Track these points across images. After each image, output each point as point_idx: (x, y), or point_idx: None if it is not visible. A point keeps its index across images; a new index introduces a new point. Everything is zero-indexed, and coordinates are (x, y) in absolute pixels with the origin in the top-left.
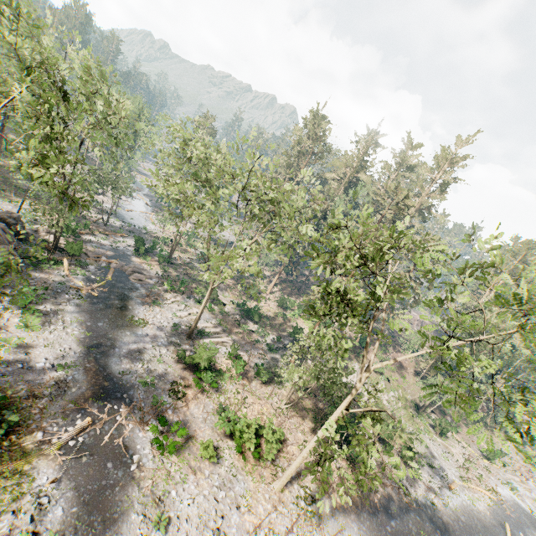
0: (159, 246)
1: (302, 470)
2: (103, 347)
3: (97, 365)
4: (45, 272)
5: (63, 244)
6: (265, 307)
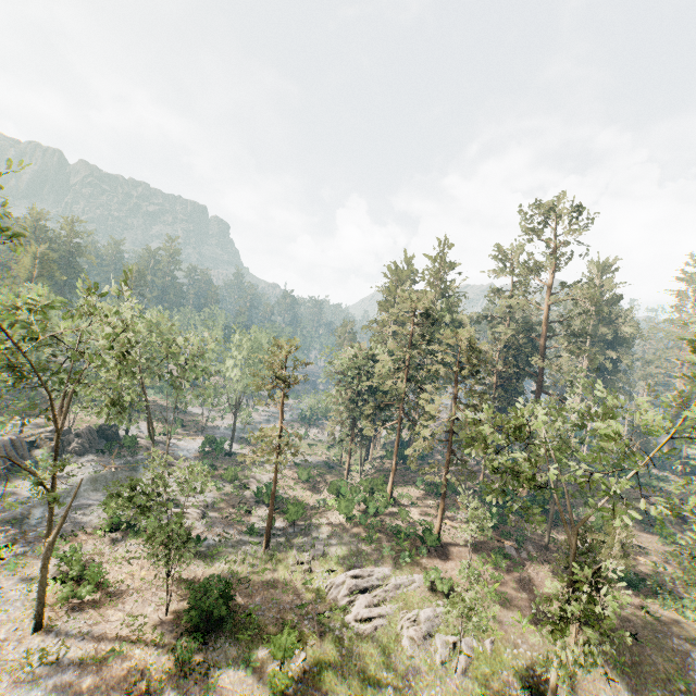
0: (229, 442)
1: (93, 635)
2: (65, 498)
3: (43, 506)
4: (100, 458)
5: (140, 444)
6: (320, 498)
